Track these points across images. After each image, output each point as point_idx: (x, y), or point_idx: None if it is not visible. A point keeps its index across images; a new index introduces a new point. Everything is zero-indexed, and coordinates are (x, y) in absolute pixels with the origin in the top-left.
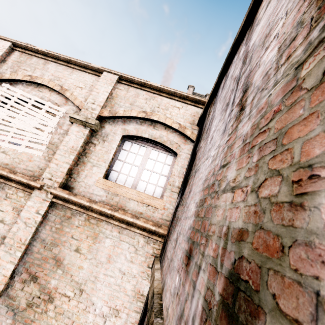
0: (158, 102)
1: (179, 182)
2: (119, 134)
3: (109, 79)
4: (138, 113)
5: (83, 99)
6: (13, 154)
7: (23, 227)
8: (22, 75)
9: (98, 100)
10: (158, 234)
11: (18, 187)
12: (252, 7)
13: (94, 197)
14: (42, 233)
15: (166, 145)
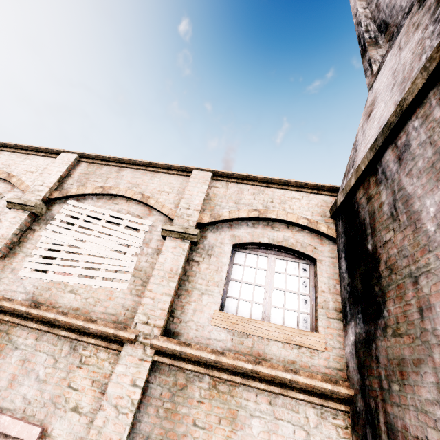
0: (270, 195)
1: (333, 301)
2: (228, 244)
3: (202, 178)
4: (249, 212)
5: (172, 206)
6: (85, 292)
7: (112, 416)
8: (92, 188)
9: (193, 204)
10: (336, 398)
11: (99, 344)
12: (436, 67)
13: (214, 344)
14: (144, 423)
15: (296, 250)
